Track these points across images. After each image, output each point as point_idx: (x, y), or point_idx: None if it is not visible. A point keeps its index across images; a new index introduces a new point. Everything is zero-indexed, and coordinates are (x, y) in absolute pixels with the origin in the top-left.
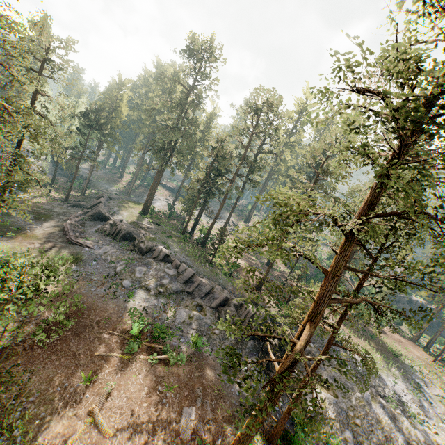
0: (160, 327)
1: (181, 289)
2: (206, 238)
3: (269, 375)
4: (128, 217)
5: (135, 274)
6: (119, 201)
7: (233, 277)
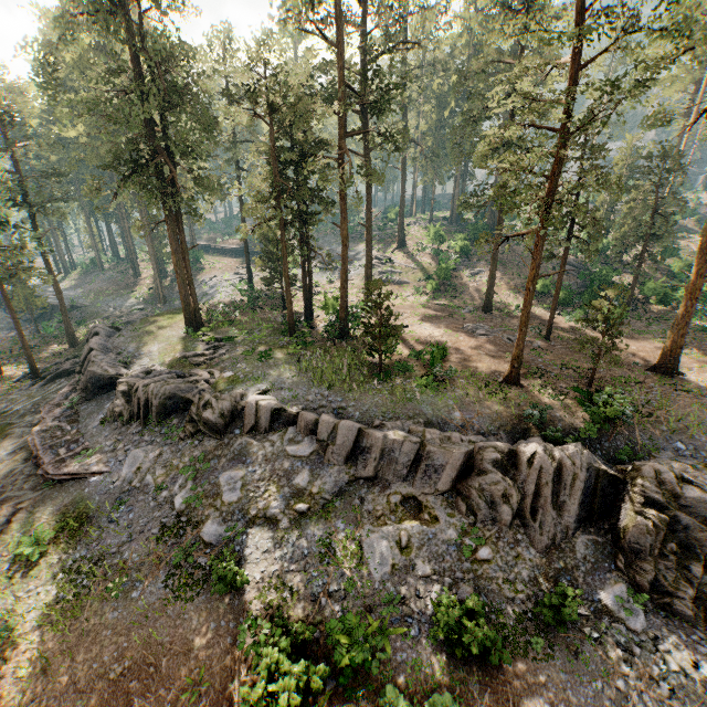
0: (342, 623)
1: (348, 478)
2: (344, 320)
3: (672, 608)
4: (164, 354)
5: (222, 499)
6: (135, 327)
7: (445, 380)
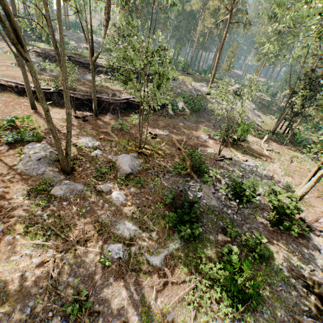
0: None
1: None
2: None
3: None
4: None
5: None
6: None
7: None
